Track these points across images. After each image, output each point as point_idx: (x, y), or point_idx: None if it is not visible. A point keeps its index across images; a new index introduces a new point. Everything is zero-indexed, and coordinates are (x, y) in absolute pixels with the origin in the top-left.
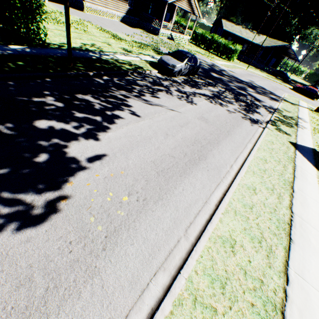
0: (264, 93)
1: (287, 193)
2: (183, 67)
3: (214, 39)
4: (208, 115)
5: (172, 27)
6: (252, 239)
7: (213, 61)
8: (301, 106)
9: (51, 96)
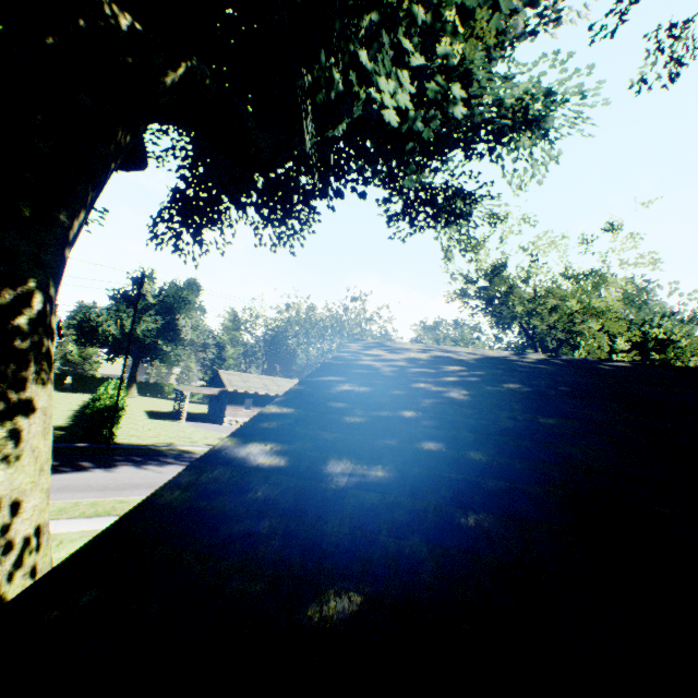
0: None
1: None
2: None
3: None
4: None
5: None
6: (60, 509)
7: None
8: None
9: (59, 461)
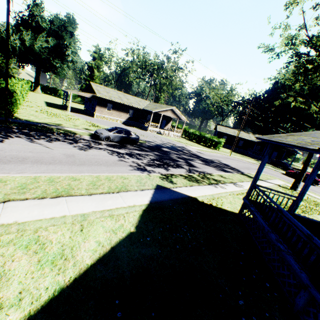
0: (218, 166)
1: (39, 195)
2: (110, 135)
3: (202, 135)
4: (84, 156)
5: (169, 128)
6: None
7: (187, 146)
8: (266, 181)
9: None
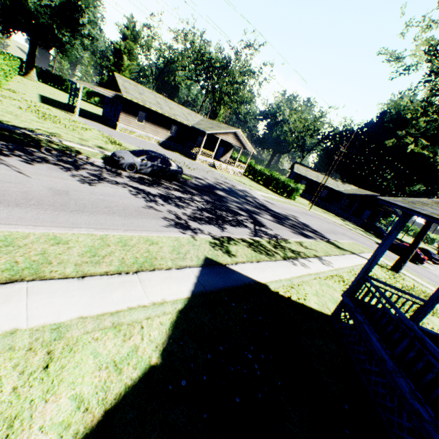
0: (295, 227)
1: None
2: (137, 161)
3: (273, 175)
4: (87, 194)
5: (228, 160)
6: None
7: (251, 190)
8: (360, 256)
9: None
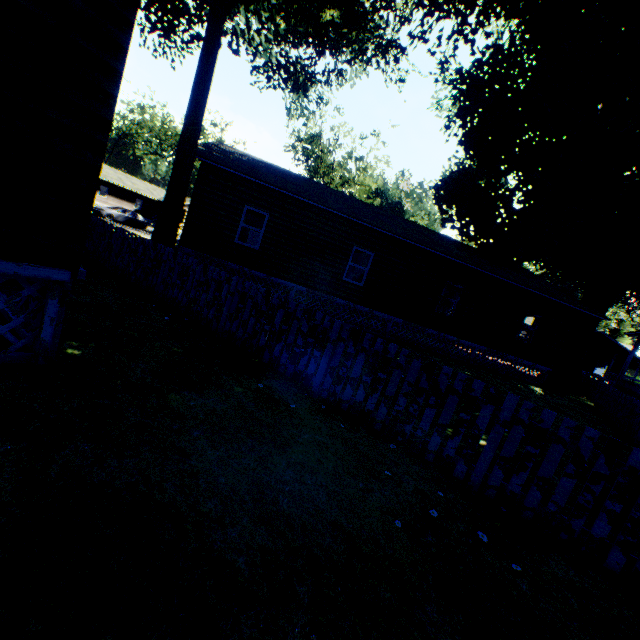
0: None
1: None
2: (114, 213)
3: None
4: None
5: None
6: None
7: None
8: None
9: None
